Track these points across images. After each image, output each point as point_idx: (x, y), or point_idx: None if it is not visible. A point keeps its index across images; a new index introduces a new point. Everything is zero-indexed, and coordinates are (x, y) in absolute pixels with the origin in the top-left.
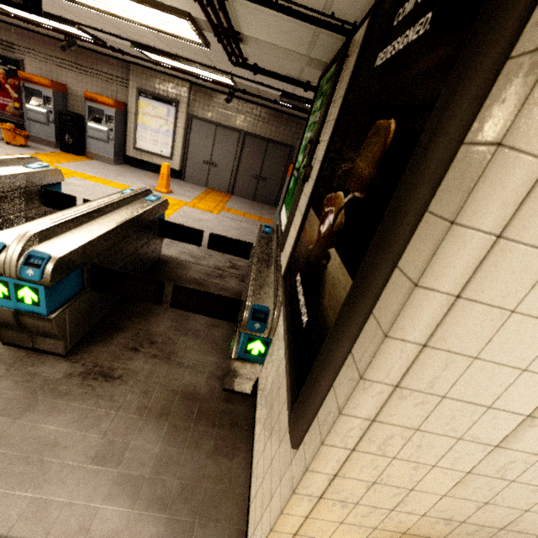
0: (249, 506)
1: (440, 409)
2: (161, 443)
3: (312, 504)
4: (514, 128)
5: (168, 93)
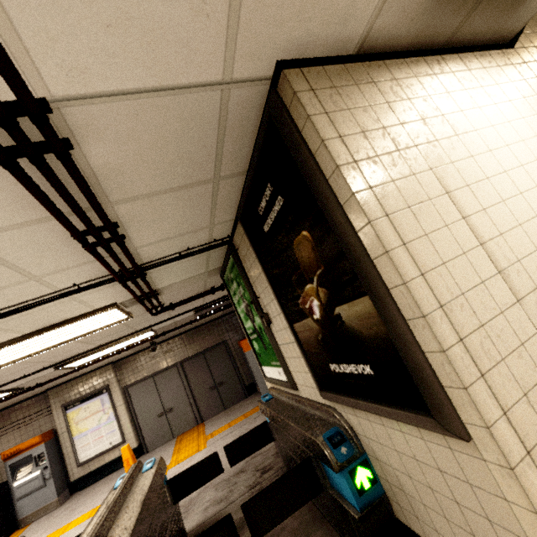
0: None
1: (471, 302)
2: None
3: (535, 470)
4: (351, 188)
5: (95, 386)
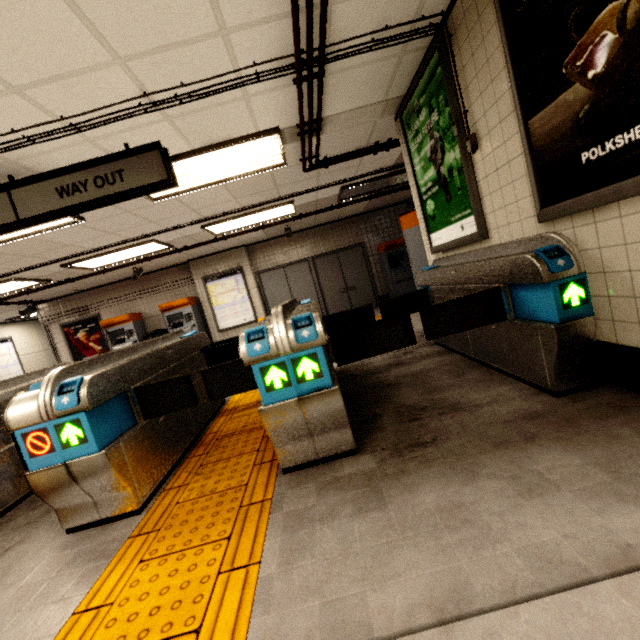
0: None
1: None
2: (571, 454)
3: None
4: None
5: (230, 266)
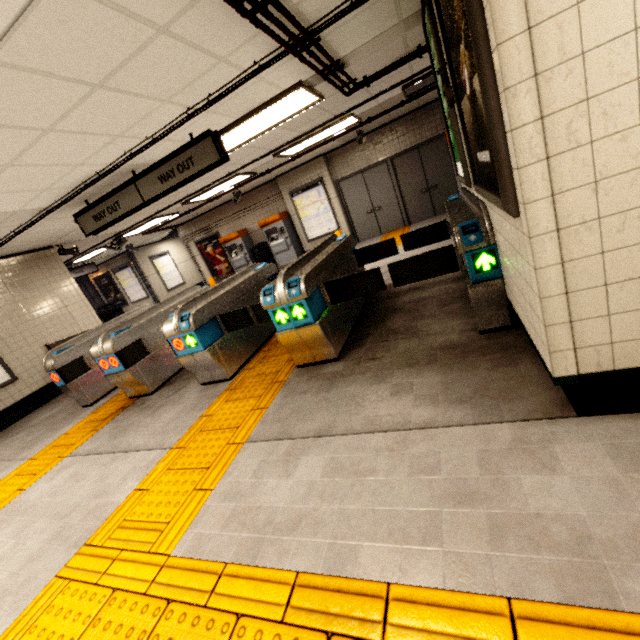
0: (538, 353)
1: (591, 66)
2: (440, 375)
3: (555, 243)
4: None
5: (311, 178)
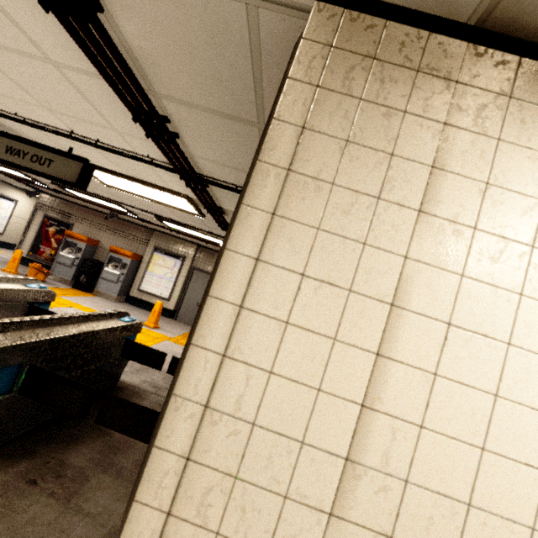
0: None
1: (255, 444)
2: None
3: None
4: (247, 196)
5: (178, 251)
